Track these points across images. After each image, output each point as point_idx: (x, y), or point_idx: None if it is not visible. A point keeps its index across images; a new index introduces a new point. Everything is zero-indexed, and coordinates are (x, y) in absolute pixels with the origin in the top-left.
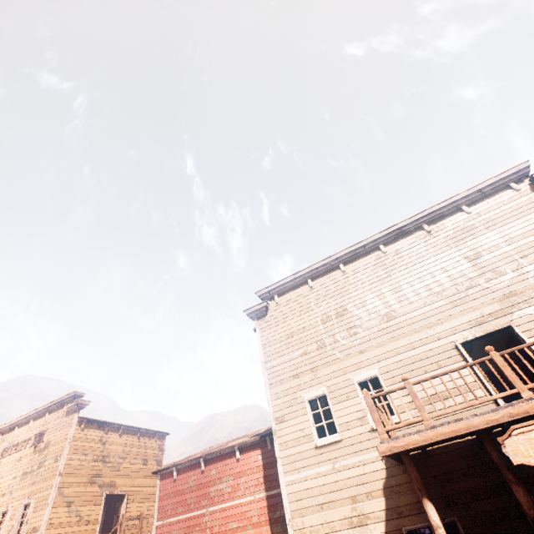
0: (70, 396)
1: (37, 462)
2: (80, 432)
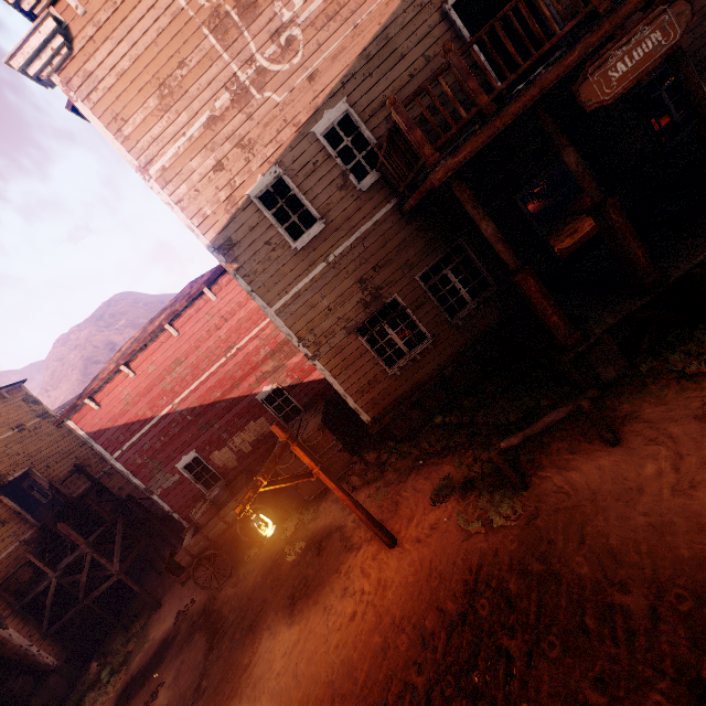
0: None
1: None
2: None
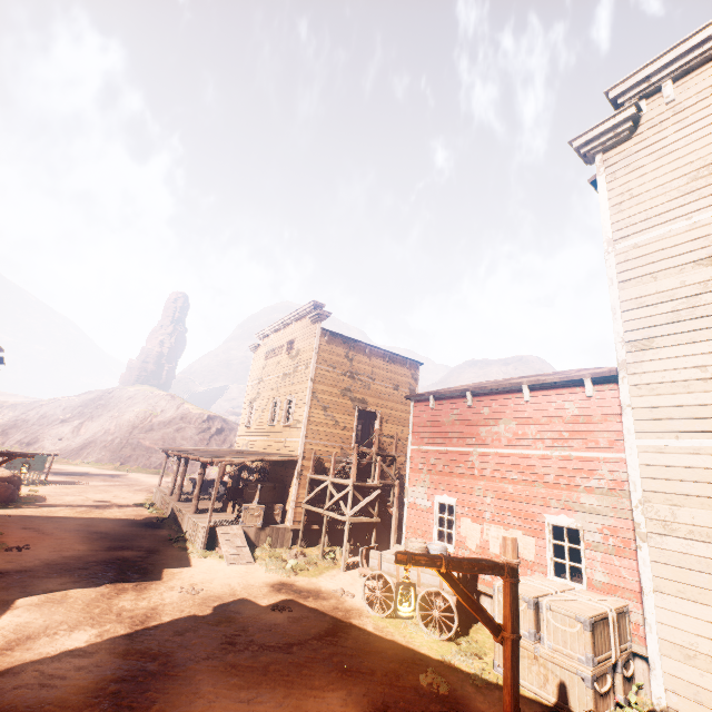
0: (310, 306)
1: (292, 367)
2: (325, 344)
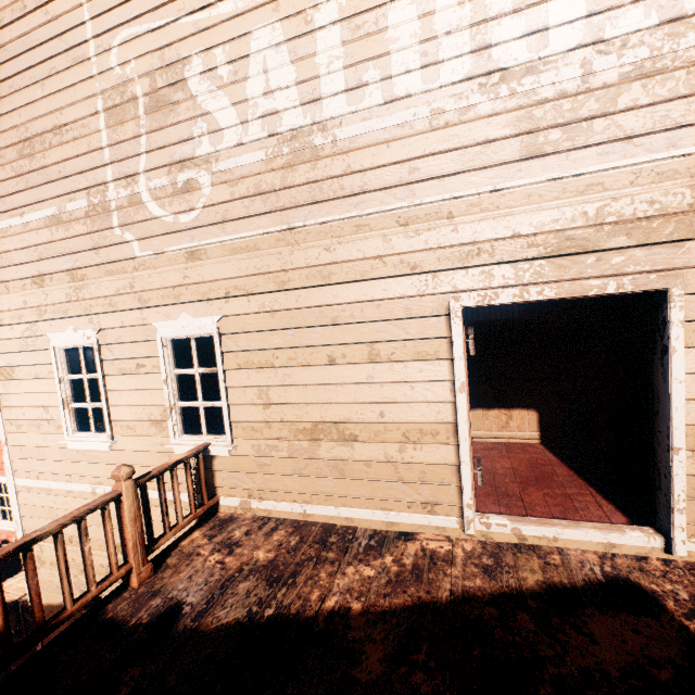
0: None
1: None
2: None
